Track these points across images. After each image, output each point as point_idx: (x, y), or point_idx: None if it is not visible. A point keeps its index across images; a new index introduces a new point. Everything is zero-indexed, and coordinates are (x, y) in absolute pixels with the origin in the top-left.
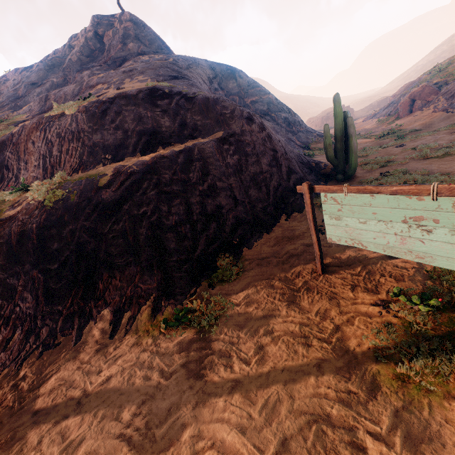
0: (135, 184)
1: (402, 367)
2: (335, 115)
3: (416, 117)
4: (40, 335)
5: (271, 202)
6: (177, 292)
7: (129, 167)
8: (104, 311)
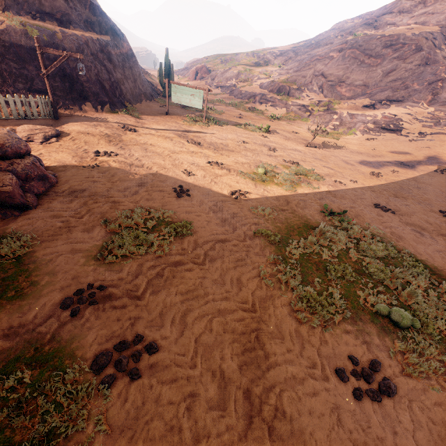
0: (81, 48)
1: (188, 124)
2: (166, 59)
3: (198, 84)
4: (58, 103)
5: (138, 91)
6: (118, 106)
7: (70, 34)
8: (87, 103)
